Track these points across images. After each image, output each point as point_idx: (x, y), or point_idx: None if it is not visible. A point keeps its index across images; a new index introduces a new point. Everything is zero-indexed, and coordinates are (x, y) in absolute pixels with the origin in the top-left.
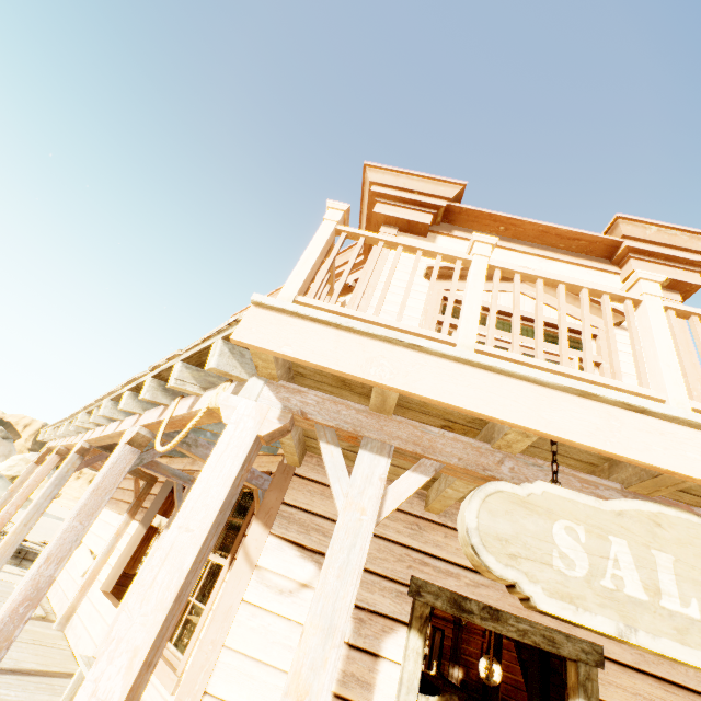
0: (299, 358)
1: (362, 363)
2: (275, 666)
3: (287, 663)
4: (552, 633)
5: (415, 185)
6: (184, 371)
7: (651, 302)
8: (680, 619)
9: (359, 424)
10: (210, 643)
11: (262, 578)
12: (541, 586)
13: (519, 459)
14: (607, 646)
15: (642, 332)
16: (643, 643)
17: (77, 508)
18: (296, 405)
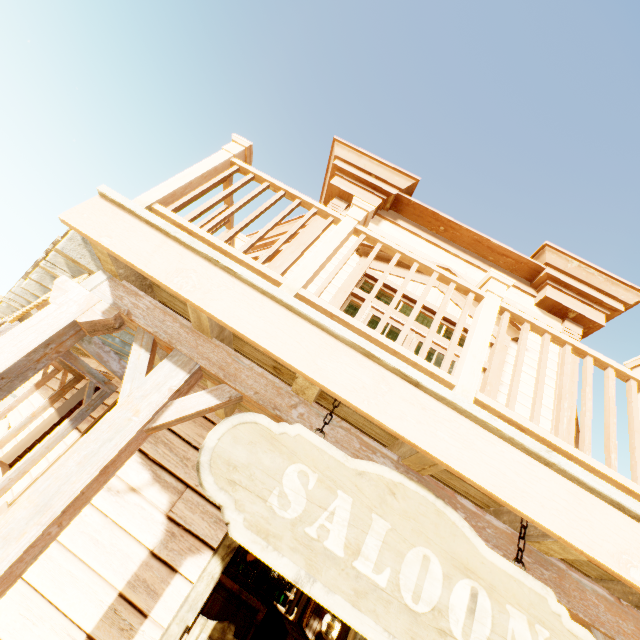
0: (113, 250)
1: (171, 270)
2: (75, 554)
3: (88, 554)
4: None
5: (374, 169)
6: (59, 257)
7: (490, 300)
8: (365, 583)
9: (177, 337)
10: None
11: None
12: (245, 516)
13: (313, 408)
14: None
15: (472, 324)
16: (315, 594)
17: None
18: (126, 305)
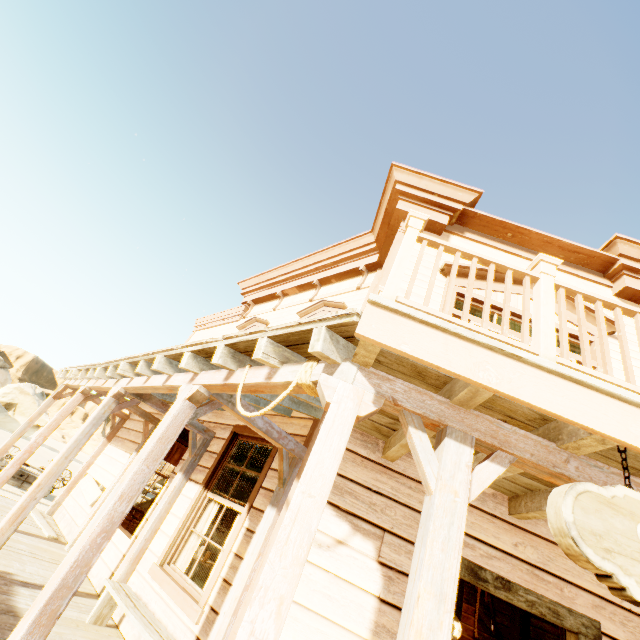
0: (417, 357)
1: (470, 366)
2: (316, 612)
3: (326, 610)
4: (556, 606)
5: (436, 188)
6: (268, 346)
7: None
8: None
9: (443, 414)
10: None
11: None
12: (634, 579)
13: (582, 460)
14: (603, 623)
15: None
16: None
17: (145, 454)
18: (387, 392)
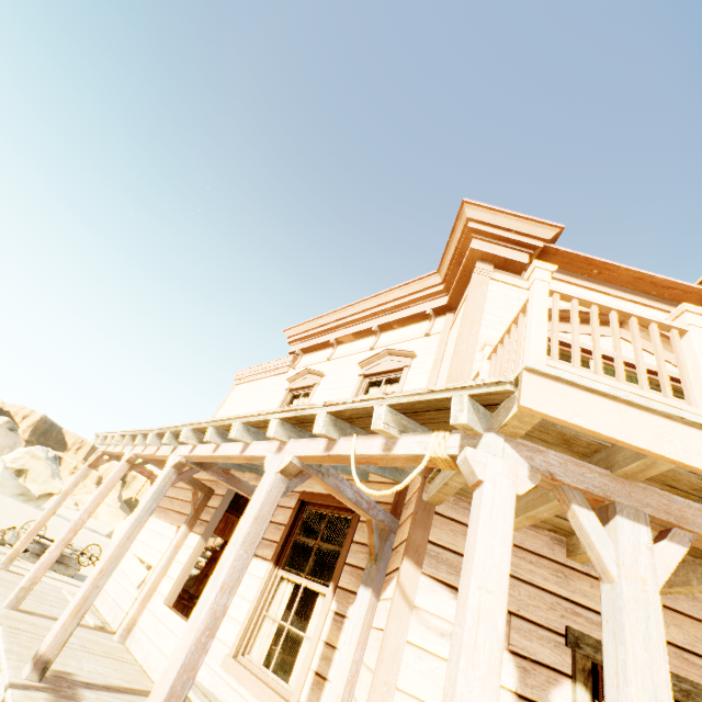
0: (593, 430)
1: (652, 438)
2: None
3: None
4: None
5: (513, 225)
6: (388, 415)
7: None
8: None
9: (607, 488)
10: (383, 684)
11: (421, 619)
12: None
13: None
14: None
15: None
16: None
17: (242, 536)
18: (541, 465)
